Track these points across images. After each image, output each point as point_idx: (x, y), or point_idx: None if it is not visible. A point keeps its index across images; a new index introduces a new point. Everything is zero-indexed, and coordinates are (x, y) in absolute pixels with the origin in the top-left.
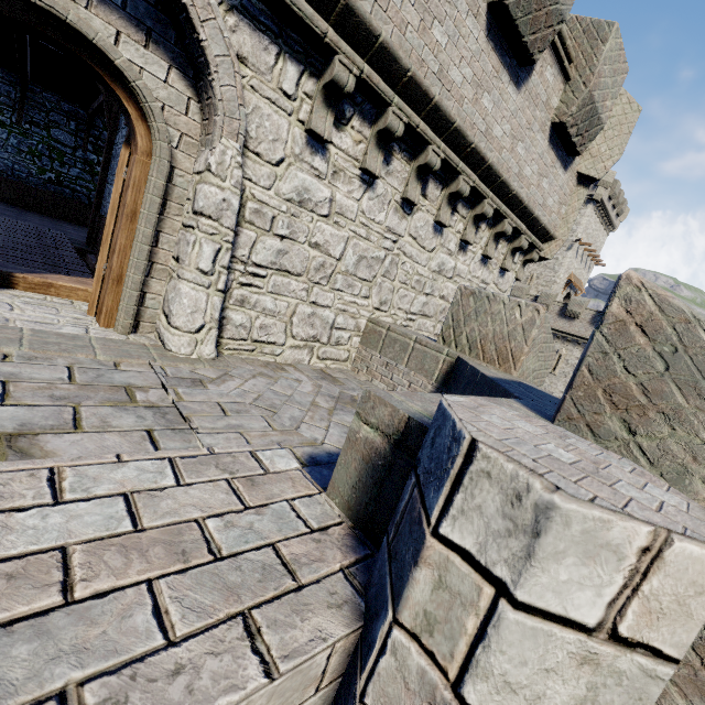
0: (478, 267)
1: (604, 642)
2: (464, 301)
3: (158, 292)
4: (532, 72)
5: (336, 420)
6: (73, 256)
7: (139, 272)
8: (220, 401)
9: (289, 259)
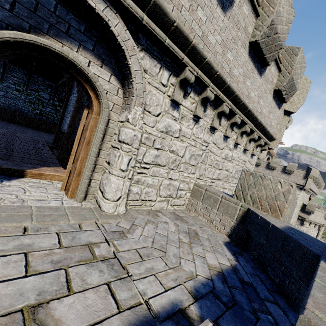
0: (242, 154)
1: None
2: (247, 177)
3: (97, 178)
4: (266, 69)
5: (194, 251)
6: (49, 153)
7: (89, 170)
8: (136, 247)
9: (160, 159)
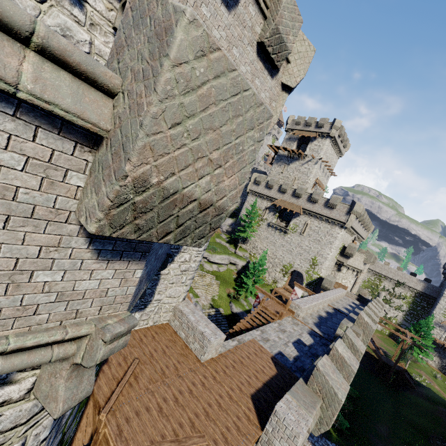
0: None
1: None
2: None
3: None
4: (238, 3)
5: None
6: None
7: None
8: None
9: None
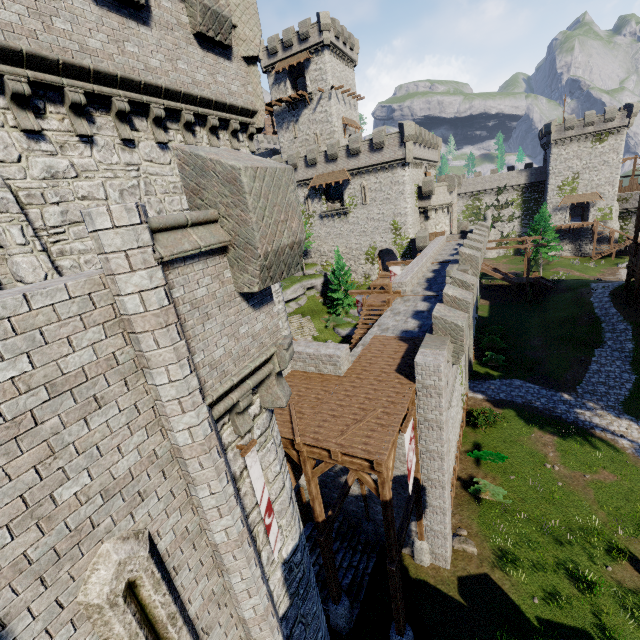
0: None
1: (116, 229)
2: None
3: (5, 273)
4: (151, 9)
5: None
6: None
7: None
8: None
9: (72, 214)
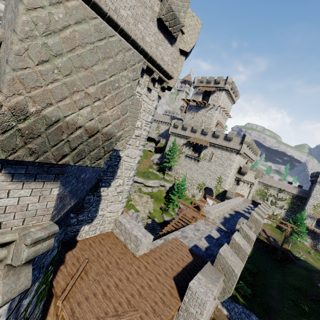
0: None
1: None
2: None
3: None
4: None
5: None
6: None
7: None
8: None
9: None
